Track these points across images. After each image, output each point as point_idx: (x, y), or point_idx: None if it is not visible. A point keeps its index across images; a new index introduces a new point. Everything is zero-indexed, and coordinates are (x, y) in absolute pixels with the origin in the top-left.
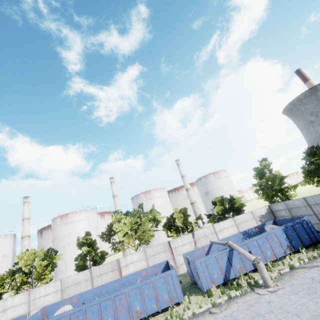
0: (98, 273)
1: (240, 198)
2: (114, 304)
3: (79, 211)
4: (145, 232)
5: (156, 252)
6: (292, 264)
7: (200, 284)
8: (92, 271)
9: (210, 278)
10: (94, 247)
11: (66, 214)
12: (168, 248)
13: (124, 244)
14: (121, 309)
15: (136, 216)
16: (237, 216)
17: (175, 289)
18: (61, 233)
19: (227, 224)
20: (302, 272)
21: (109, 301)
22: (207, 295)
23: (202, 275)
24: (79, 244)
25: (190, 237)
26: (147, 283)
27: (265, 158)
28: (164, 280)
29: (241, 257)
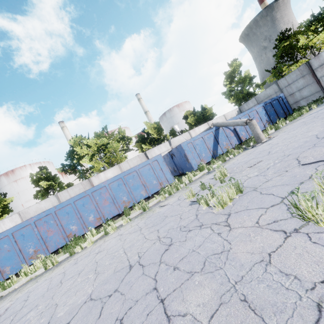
0: (68, 197)
1: (211, 107)
2: (94, 199)
3: (28, 165)
4: (116, 153)
5: (133, 165)
6: (277, 125)
7: (189, 165)
8: (59, 196)
9: (198, 157)
10: (56, 180)
11: (11, 170)
12: (145, 160)
13: (94, 172)
14: (104, 203)
15: (101, 135)
16: (211, 120)
17: (163, 174)
18: (13, 192)
19: (202, 129)
20: (288, 126)
21: (86, 199)
22: (199, 170)
23: (191, 155)
24: (34, 180)
25: (167, 145)
26: (130, 173)
27: (236, 59)
28: (150, 167)
29: (227, 134)
